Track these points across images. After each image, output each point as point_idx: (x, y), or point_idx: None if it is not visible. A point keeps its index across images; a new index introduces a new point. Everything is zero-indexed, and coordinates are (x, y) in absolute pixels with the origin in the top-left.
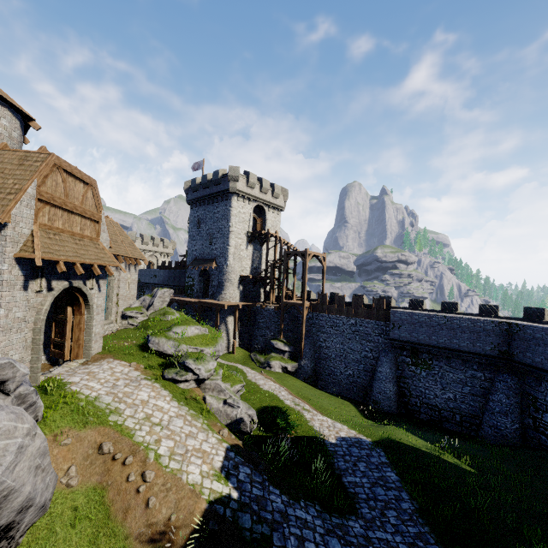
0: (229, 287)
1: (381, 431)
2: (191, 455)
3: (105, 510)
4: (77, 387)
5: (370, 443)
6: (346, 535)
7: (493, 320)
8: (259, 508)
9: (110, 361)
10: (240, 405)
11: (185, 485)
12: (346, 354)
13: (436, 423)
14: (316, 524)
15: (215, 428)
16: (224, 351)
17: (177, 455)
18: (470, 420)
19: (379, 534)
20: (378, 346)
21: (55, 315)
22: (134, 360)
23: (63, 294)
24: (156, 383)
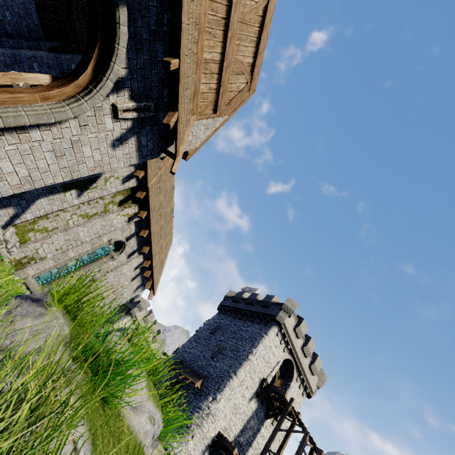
0: (193, 435)
1: None
2: None
3: None
4: None
5: None
6: None
7: None
8: None
9: None
10: None
11: None
12: None
13: None
14: None
15: None
16: None
17: None
18: None
19: None
20: None
21: None
22: None
23: None
24: None
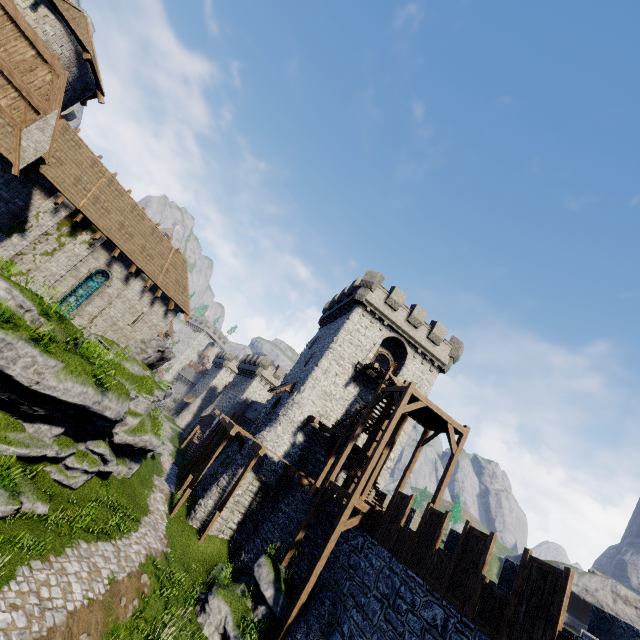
0: (280, 423)
1: None
2: None
3: None
4: None
5: None
6: None
7: None
8: None
9: None
10: None
11: None
12: None
13: None
14: None
15: None
16: (195, 524)
17: None
18: None
19: None
20: None
21: None
22: None
23: None
24: None
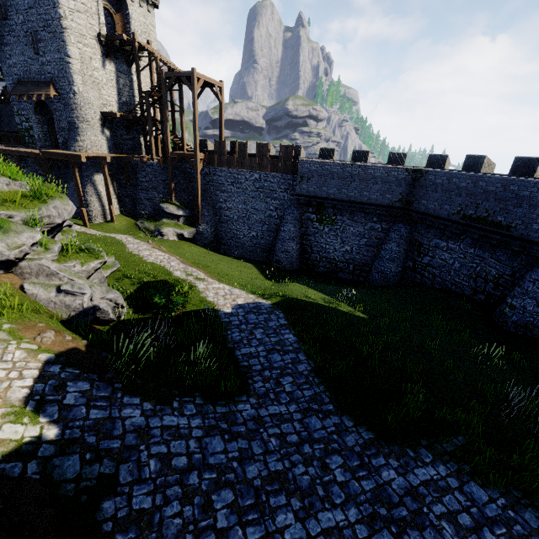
0: (86, 130)
1: (282, 290)
2: None
3: None
4: None
5: (269, 307)
6: (232, 426)
7: (403, 168)
8: (99, 437)
9: None
10: (85, 291)
11: None
12: (249, 215)
13: (332, 274)
14: (192, 427)
15: (28, 334)
16: (100, 220)
17: None
18: (361, 269)
19: (273, 409)
20: (284, 204)
21: None
22: None
23: None
24: None
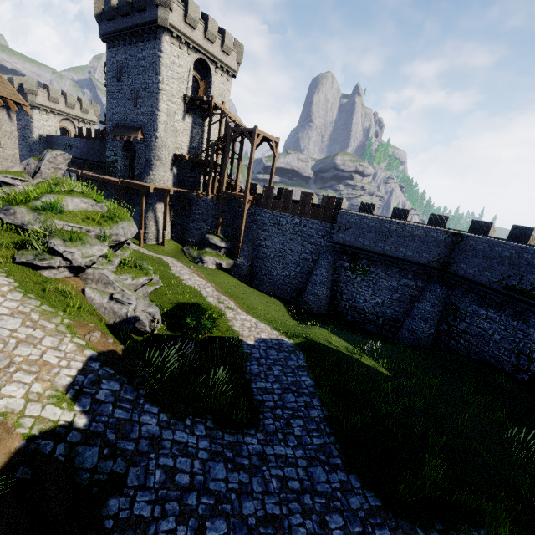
0: (158, 167)
1: (306, 332)
2: (16, 370)
3: None
4: None
5: (291, 346)
6: (237, 456)
7: (443, 230)
8: (118, 436)
9: None
10: (131, 302)
11: None
12: (285, 255)
13: (359, 324)
14: (200, 447)
15: (81, 330)
16: (153, 242)
17: None
18: (391, 324)
19: (279, 449)
20: (320, 249)
21: None
22: None
23: None
24: None
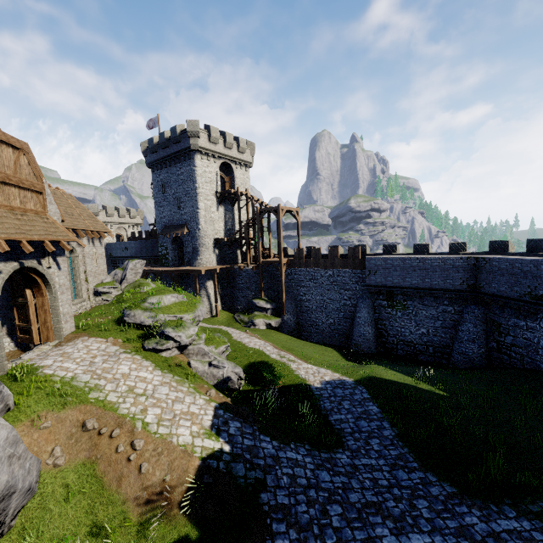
0: (204, 252)
1: (362, 370)
2: (179, 418)
3: (98, 482)
4: (50, 370)
5: (352, 383)
6: (334, 467)
7: (462, 257)
8: (252, 456)
9: (85, 340)
10: (225, 365)
11: (176, 447)
12: (326, 305)
13: (411, 357)
14: (306, 462)
15: (202, 390)
16: (208, 315)
17: (165, 421)
18: (442, 350)
19: (364, 461)
20: (356, 293)
21: (14, 300)
22: (110, 335)
23: (18, 277)
24: (136, 355)
